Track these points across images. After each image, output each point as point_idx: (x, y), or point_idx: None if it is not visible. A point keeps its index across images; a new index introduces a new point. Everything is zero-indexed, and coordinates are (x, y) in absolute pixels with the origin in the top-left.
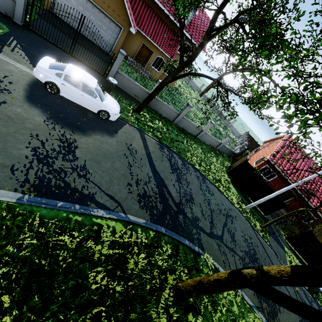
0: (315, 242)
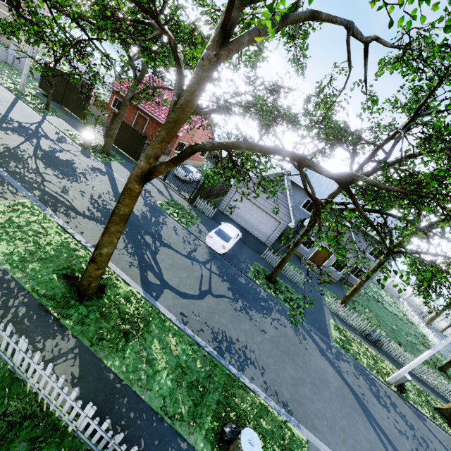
0: (123, 126)
